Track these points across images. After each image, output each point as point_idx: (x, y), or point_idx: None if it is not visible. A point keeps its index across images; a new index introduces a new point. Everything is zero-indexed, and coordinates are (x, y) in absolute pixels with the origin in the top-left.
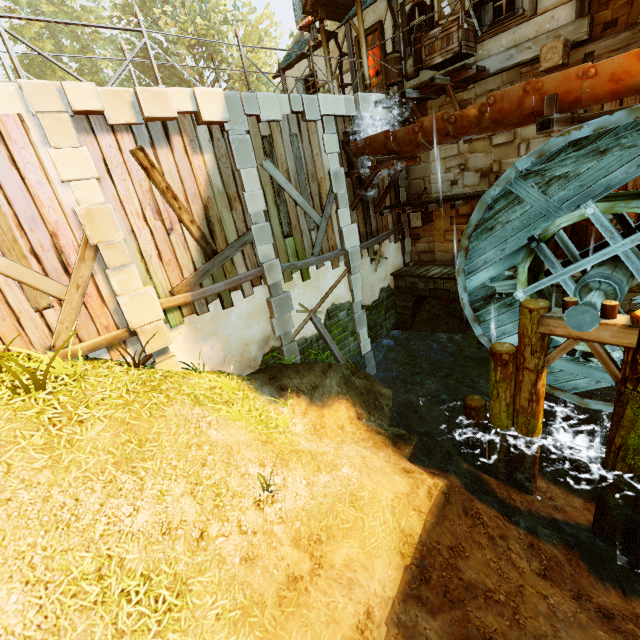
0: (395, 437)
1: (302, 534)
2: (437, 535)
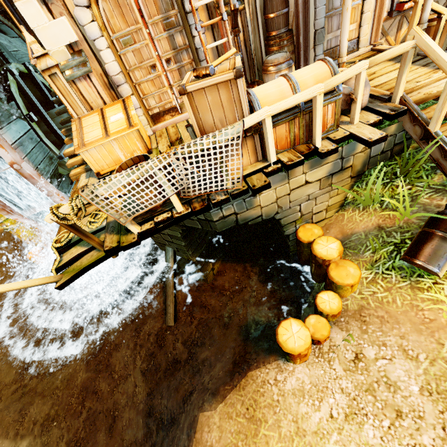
0: None
1: None
2: None
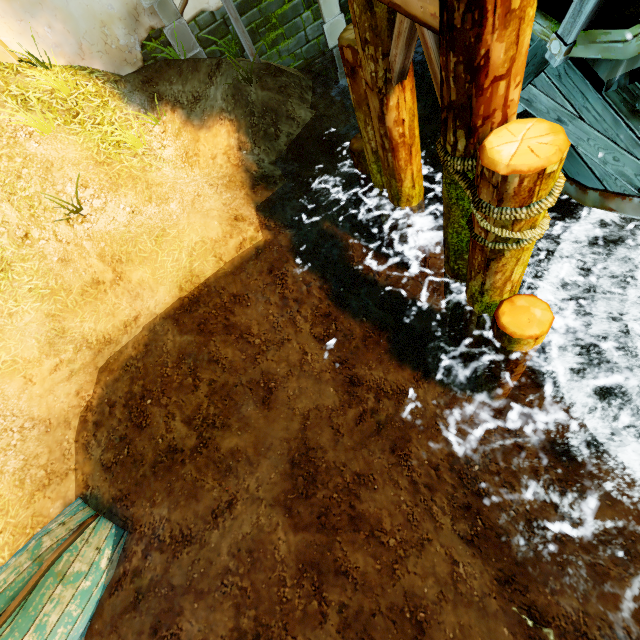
0: (259, 178)
1: (107, 253)
2: (226, 283)
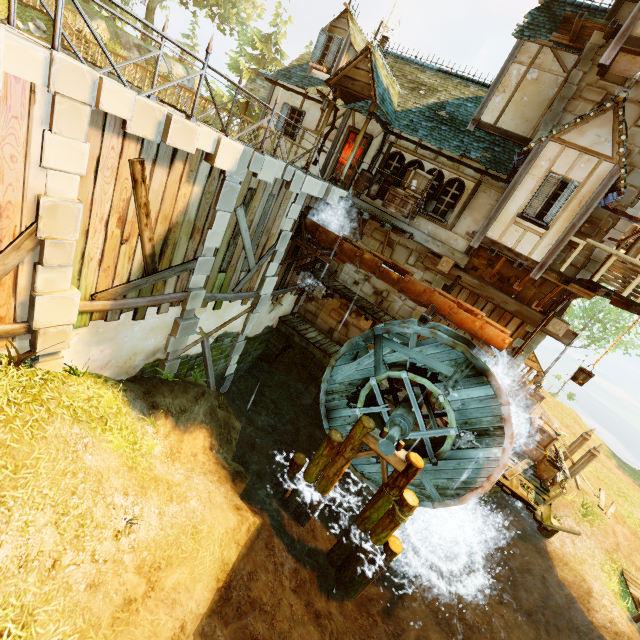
0: (236, 474)
1: (147, 562)
2: (244, 563)
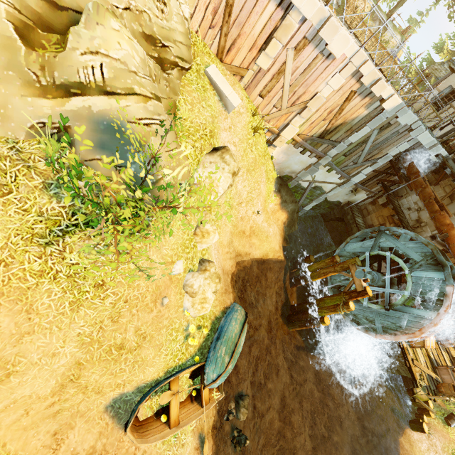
0: (286, 239)
1: (253, 228)
2: (271, 263)
